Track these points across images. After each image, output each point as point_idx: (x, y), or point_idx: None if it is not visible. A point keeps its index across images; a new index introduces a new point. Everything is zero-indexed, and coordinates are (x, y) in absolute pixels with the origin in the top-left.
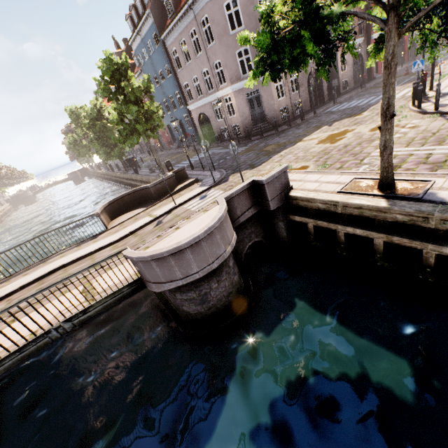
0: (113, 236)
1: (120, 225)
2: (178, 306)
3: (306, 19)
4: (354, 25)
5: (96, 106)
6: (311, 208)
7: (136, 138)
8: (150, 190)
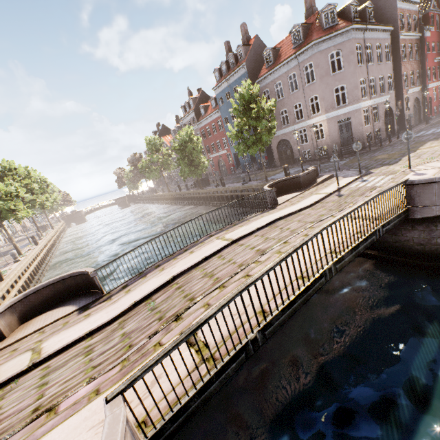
0: (298, 205)
1: (289, 201)
2: (428, 240)
3: None
4: (414, 77)
5: (187, 132)
6: None
7: (258, 147)
8: (299, 179)
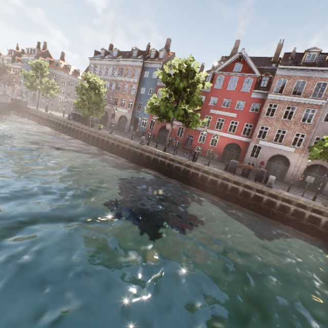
0: None
1: None
2: None
3: (31, 85)
4: None
5: None
6: (27, 108)
7: (1, 83)
8: None
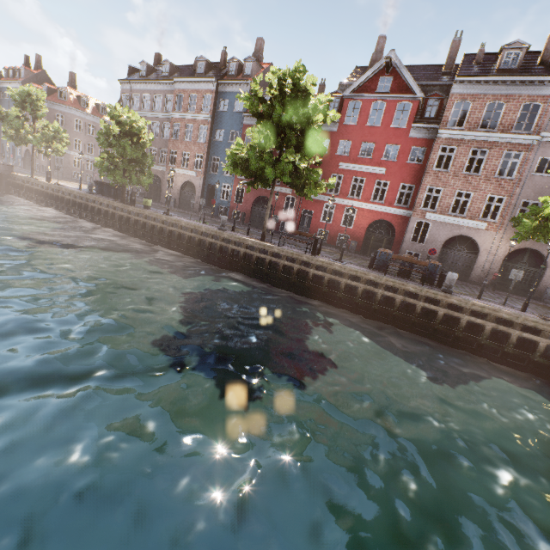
0: None
1: None
2: None
3: (17, 135)
4: None
5: None
6: (14, 177)
7: None
8: None
